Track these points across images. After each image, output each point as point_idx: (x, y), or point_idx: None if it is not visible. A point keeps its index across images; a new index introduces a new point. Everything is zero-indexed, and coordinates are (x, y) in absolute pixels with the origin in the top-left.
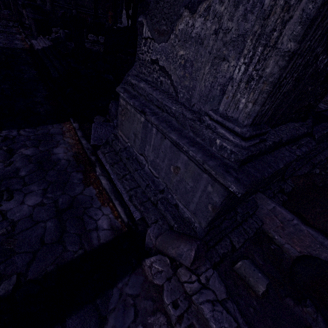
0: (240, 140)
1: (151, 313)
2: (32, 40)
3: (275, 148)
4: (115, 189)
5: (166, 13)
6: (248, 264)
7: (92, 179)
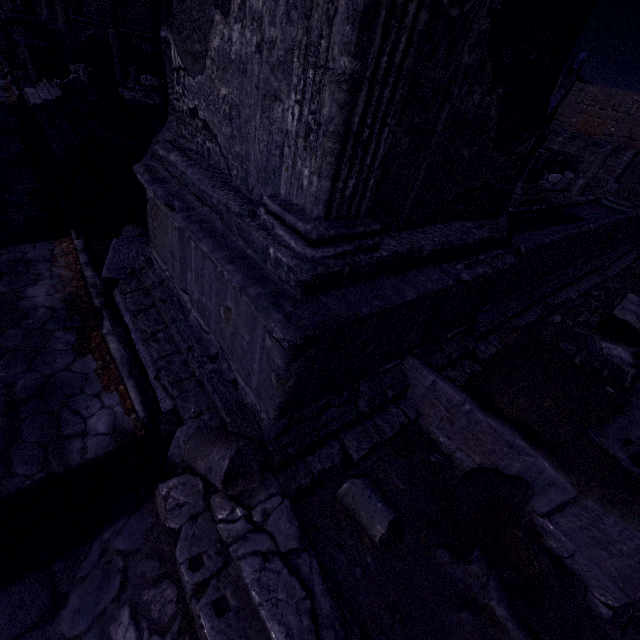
0: (305, 245)
1: (153, 583)
2: (25, 88)
3: (411, 267)
4: (134, 359)
5: (197, 20)
6: (360, 487)
7: (94, 342)
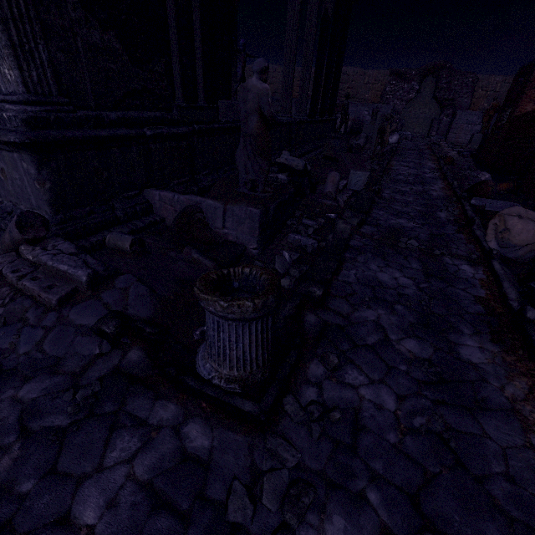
0: (20, 106)
1: None
2: None
3: (107, 126)
4: None
5: None
6: (116, 234)
7: None
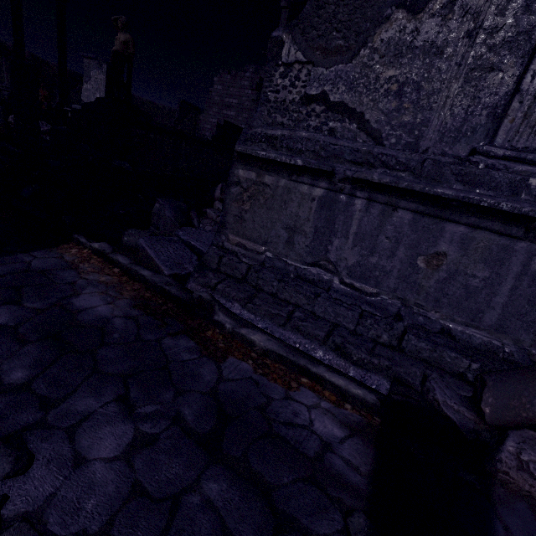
0: None
1: None
2: None
3: None
4: (290, 346)
5: (344, 21)
6: None
7: (218, 342)
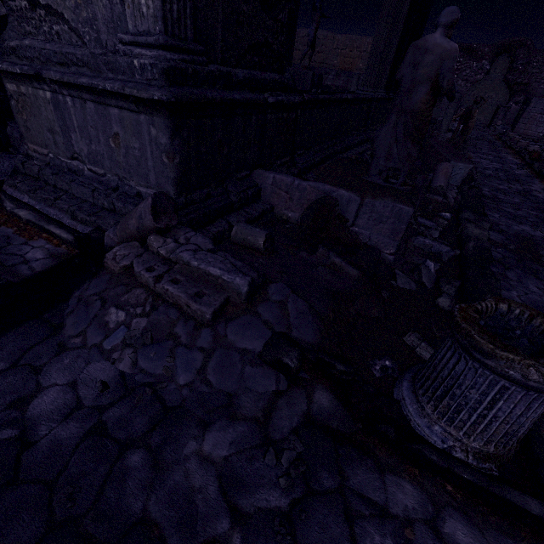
0: (157, 50)
1: (125, 294)
2: None
3: (234, 88)
4: (46, 217)
5: None
6: (244, 226)
7: (2, 219)
